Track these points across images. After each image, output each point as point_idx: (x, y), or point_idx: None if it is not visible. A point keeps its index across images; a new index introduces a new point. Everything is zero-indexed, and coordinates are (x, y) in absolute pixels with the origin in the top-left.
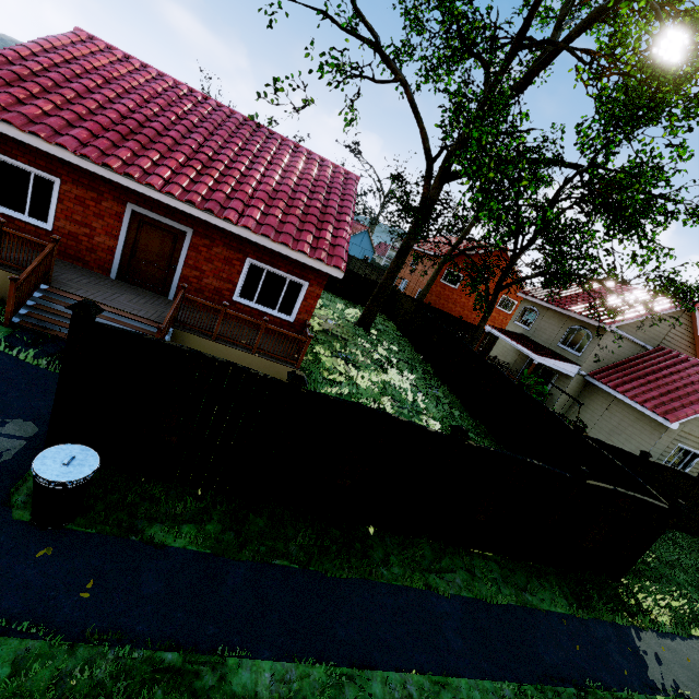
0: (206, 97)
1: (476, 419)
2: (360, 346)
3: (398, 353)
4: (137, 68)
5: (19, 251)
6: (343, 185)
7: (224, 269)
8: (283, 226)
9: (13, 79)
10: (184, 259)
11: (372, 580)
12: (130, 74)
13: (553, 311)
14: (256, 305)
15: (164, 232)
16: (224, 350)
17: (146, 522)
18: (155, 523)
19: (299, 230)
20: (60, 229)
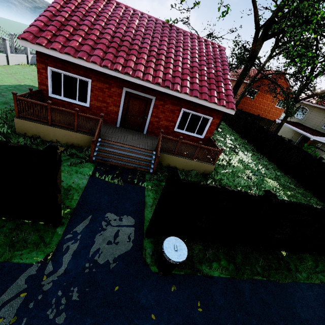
0: (142, 13)
1: (288, 175)
2: (220, 141)
3: (235, 140)
4: (106, 2)
5: (86, 123)
6: (219, 55)
7: (170, 115)
8: (201, 88)
9: (59, 25)
10: (150, 113)
11: (297, 281)
12: (105, 7)
13: (318, 108)
14: (185, 132)
15: (140, 100)
16: (179, 159)
17: (198, 264)
18: (202, 264)
19: (208, 89)
20: (93, 105)
